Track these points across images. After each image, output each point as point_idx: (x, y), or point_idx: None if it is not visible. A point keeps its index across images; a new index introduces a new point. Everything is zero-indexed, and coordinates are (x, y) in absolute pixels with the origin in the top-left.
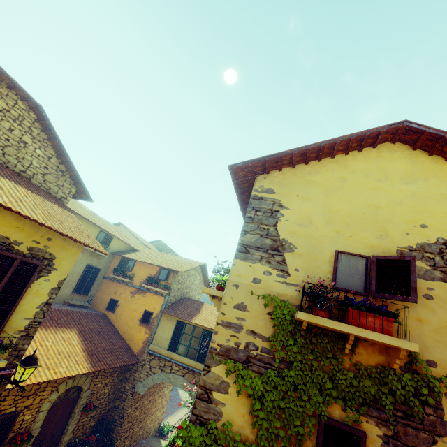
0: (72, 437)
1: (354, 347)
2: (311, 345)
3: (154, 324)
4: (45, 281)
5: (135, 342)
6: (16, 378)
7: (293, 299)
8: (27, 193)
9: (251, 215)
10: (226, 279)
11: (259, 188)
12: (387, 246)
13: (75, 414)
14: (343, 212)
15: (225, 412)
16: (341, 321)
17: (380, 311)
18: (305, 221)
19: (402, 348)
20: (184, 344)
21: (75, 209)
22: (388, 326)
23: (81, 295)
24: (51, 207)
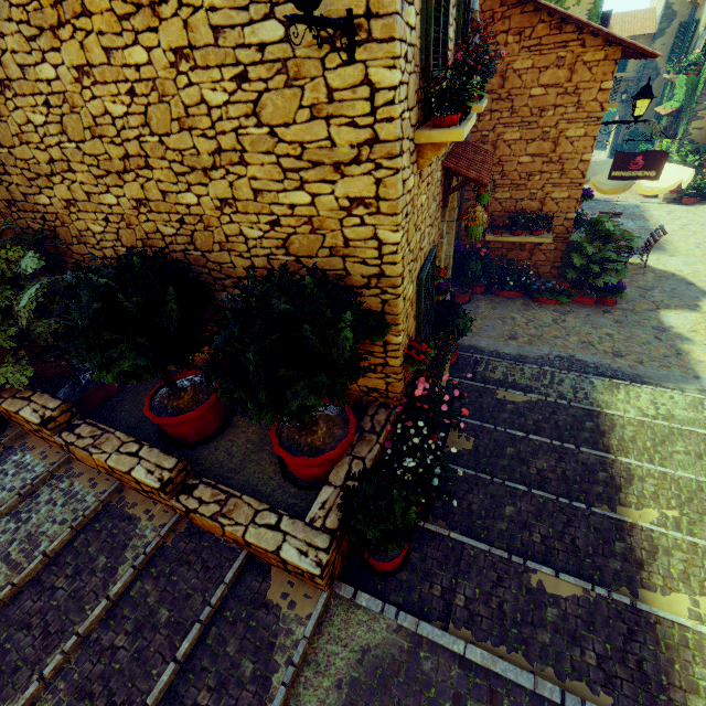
0: None
1: None
2: None
3: None
4: None
5: None
6: None
7: None
8: None
9: None
10: None
11: None
12: None
13: None
14: None
15: None
16: None
17: None
18: None
19: None
20: None
21: None
22: None
23: None
24: None
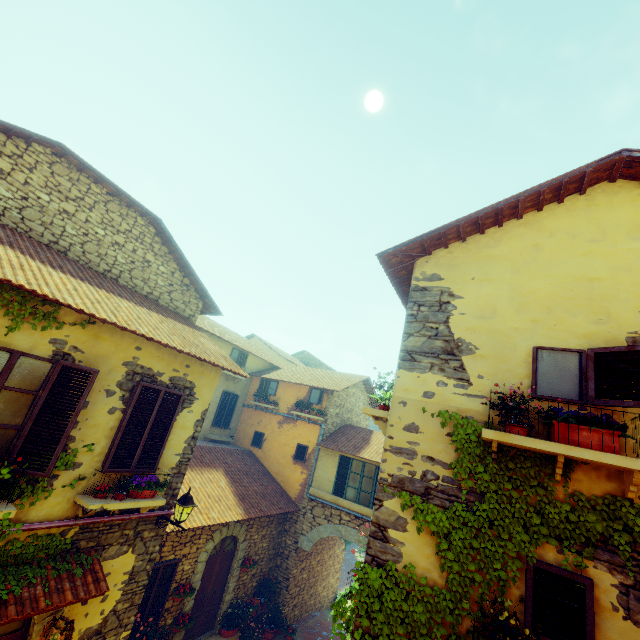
0: (234, 597)
1: (568, 472)
2: (507, 471)
3: (311, 461)
4: (189, 413)
5: (291, 485)
6: (176, 517)
7: (479, 414)
8: (159, 317)
9: (413, 312)
10: (391, 395)
11: (420, 275)
12: (610, 334)
13: (234, 569)
14: (540, 293)
15: (405, 552)
16: (548, 440)
17: (598, 423)
18: (487, 312)
19: (635, 470)
20: (353, 487)
21: (203, 326)
22: (612, 442)
23: (221, 429)
24: (183, 329)
